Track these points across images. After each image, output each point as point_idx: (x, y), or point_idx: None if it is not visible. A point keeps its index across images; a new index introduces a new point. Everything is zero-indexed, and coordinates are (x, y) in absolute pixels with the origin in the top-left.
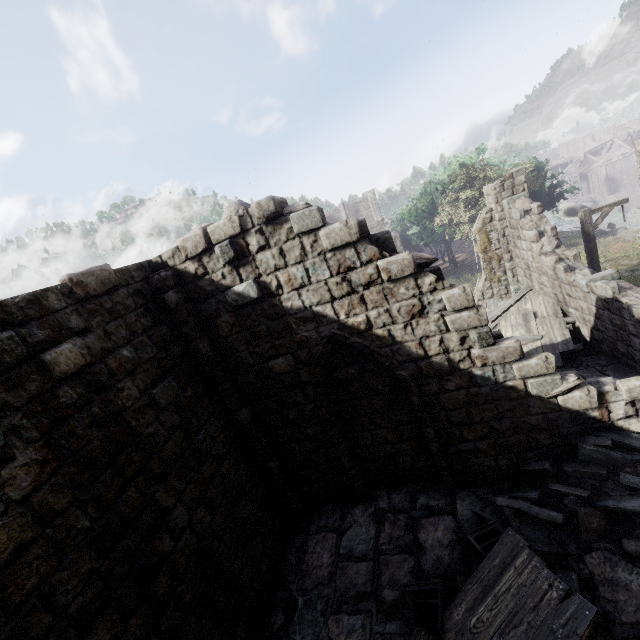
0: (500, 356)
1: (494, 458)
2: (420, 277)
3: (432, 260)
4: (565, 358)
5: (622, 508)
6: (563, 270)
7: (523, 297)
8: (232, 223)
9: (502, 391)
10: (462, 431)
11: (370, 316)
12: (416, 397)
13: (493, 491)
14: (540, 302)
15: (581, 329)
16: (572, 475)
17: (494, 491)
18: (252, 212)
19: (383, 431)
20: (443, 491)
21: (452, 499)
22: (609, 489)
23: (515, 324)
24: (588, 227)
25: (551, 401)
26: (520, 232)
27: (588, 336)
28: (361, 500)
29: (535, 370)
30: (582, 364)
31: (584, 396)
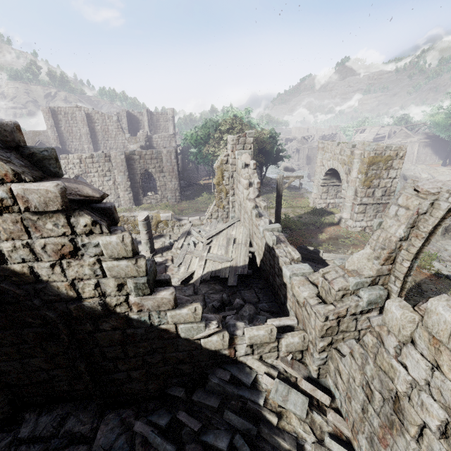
0: (155, 305)
1: (145, 383)
2: (73, 215)
3: (94, 199)
4: (241, 278)
5: (216, 446)
6: (255, 215)
7: (233, 224)
8: None
9: (156, 332)
10: (117, 364)
11: (2, 248)
12: (65, 336)
13: (138, 413)
14: (241, 231)
15: (257, 258)
16: (197, 404)
17: (138, 413)
18: None
19: (35, 360)
20: (94, 412)
21: (98, 423)
22: (216, 422)
23: (221, 244)
24: (280, 187)
25: (196, 342)
26: (240, 178)
27: (259, 264)
28: (2, 427)
29: (185, 318)
30: (249, 285)
31: (219, 340)
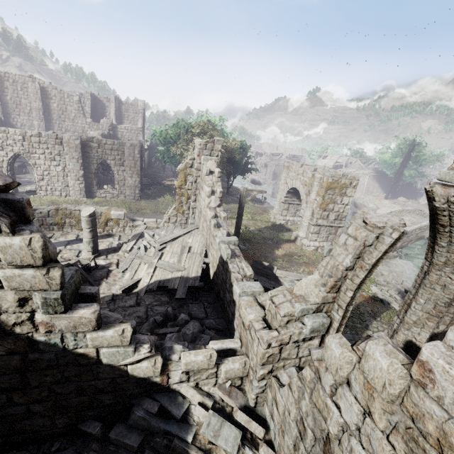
0: (71, 325)
1: (51, 418)
2: None
3: None
4: (192, 290)
5: None
6: (213, 225)
7: (191, 232)
8: None
9: (70, 357)
10: (12, 396)
11: None
12: None
13: None
14: (198, 240)
15: (210, 269)
16: (114, 442)
17: None
18: None
19: None
20: None
21: None
22: None
23: (175, 252)
24: (243, 199)
25: (121, 368)
26: (204, 185)
27: (212, 276)
28: None
29: (109, 341)
30: (198, 298)
31: (150, 367)
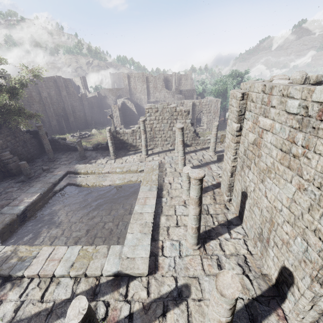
0: None
1: None
2: None
3: None
4: None
5: None
6: None
7: None
8: (302, 79)
9: None
10: None
11: None
12: None
13: None
14: None
15: None
16: None
17: None
18: (310, 78)
19: None
20: None
21: None
22: None
23: None
24: None
25: None
26: None
27: None
28: None
29: None
30: None
31: None
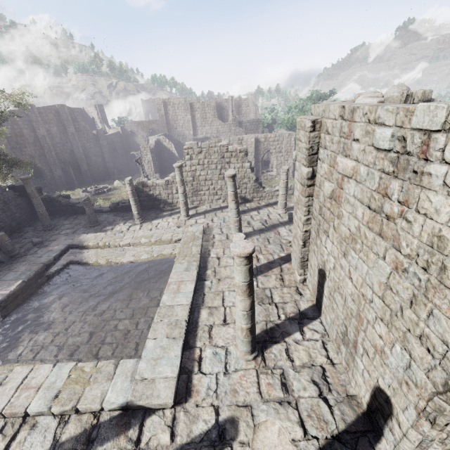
0: None
1: None
2: None
3: None
4: None
5: None
6: None
7: None
8: (401, 97)
9: None
10: None
11: None
12: None
13: None
14: None
15: None
16: None
17: None
18: (414, 95)
19: None
20: None
21: None
22: None
23: None
24: None
25: None
26: None
27: None
28: None
29: None
30: None
31: None
